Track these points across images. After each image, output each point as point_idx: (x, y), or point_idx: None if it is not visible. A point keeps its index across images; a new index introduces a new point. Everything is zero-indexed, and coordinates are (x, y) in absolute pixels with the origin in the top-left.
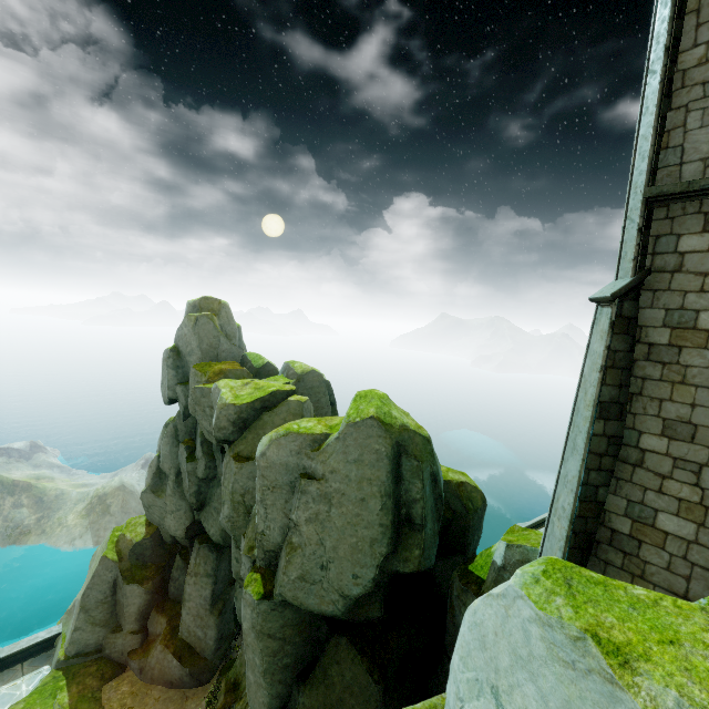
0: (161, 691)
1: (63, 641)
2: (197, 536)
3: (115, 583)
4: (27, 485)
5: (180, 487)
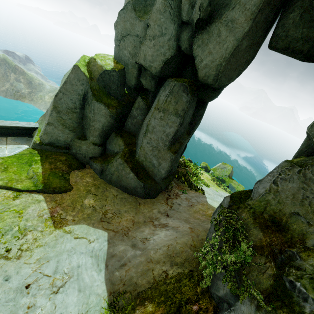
0: (117, 191)
1: (38, 132)
2: (164, 82)
3: (84, 98)
4: (22, 71)
5: (173, 1)
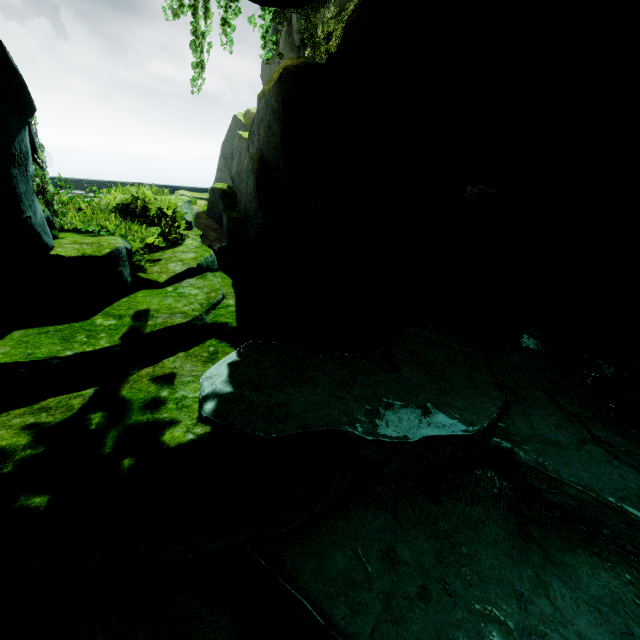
0: None
1: None
2: None
3: None
4: None
5: (290, 38)
